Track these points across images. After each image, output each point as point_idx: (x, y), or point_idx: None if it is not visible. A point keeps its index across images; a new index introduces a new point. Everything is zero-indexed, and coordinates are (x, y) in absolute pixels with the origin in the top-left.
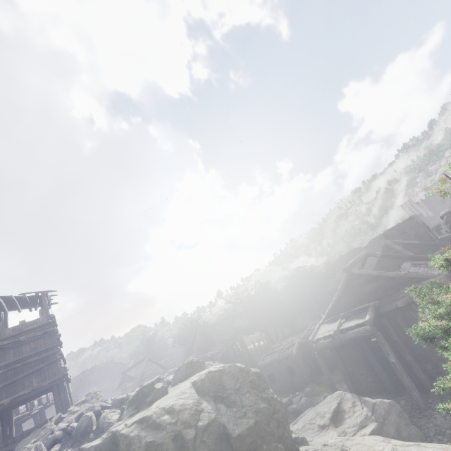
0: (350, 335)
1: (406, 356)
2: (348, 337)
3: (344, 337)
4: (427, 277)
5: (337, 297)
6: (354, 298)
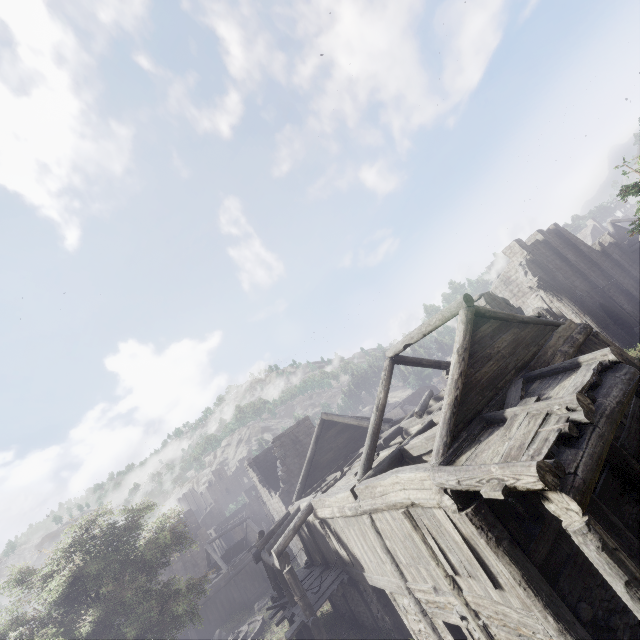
0: (614, 397)
1: (639, 469)
2: (616, 404)
3: (610, 407)
4: (558, 323)
5: (465, 365)
6: (489, 367)
